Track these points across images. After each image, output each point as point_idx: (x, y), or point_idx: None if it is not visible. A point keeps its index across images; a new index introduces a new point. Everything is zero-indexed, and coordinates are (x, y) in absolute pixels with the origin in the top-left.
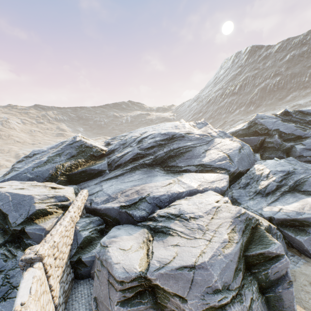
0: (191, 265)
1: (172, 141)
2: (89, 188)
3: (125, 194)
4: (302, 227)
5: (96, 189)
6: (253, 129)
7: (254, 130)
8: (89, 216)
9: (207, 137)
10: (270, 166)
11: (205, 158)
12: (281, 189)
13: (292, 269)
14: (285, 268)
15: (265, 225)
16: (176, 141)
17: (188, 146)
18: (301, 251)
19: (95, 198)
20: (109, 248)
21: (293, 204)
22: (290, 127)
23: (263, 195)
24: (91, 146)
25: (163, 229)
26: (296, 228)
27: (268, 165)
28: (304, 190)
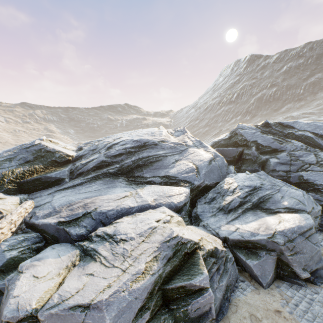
0: (87, 303)
1: (143, 149)
2: (40, 199)
3: (70, 208)
4: (254, 250)
5: (46, 200)
6: (234, 140)
7: (235, 141)
8: (27, 232)
9: (181, 146)
10: (239, 180)
11: (173, 169)
12: (244, 206)
13: (237, 297)
14: (209, 304)
15: (210, 248)
16: (147, 149)
17: (159, 156)
18: (252, 276)
19: (38, 211)
20: (22, 274)
21: (251, 224)
22: (268, 139)
23: (225, 212)
24: (53, 151)
25: (91, 252)
26: (249, 250)
27: (238, 179)
28: (266, 207)
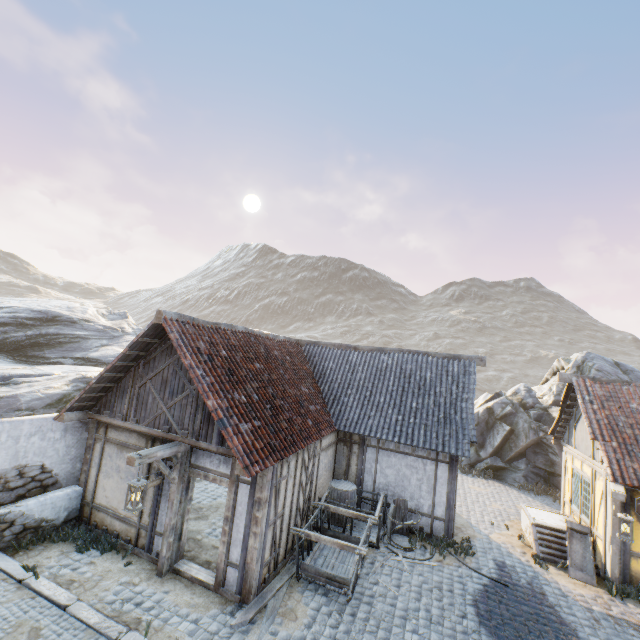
0: None
1: (50, 324)
2: None
3: None
4: None
5: None
6: None
7: None
8: None
9: (116, 331)
10: None
11: (97, 352)
12: None
13: None
14: None
15: None
16: (58, 325)
17: (77, 336)
18: None
19: None
20: None
21: None
22: None
23: None
24: None
25: None
26: None
27: None
28: None
